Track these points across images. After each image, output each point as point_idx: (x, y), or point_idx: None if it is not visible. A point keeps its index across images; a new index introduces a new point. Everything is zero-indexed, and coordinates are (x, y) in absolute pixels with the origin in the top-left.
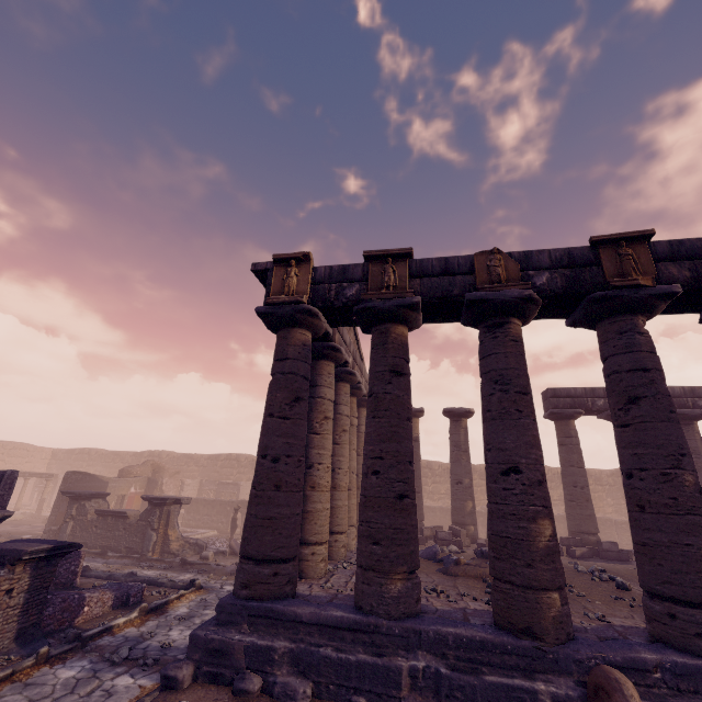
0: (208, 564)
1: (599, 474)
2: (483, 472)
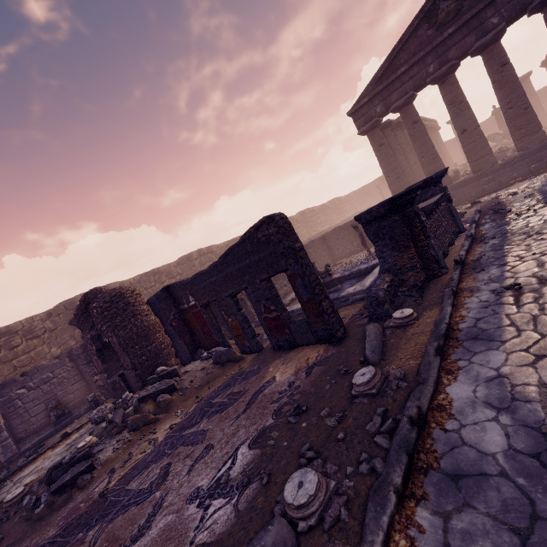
0: (481, 207)
1: (328, 204)
2: (297, 219)
